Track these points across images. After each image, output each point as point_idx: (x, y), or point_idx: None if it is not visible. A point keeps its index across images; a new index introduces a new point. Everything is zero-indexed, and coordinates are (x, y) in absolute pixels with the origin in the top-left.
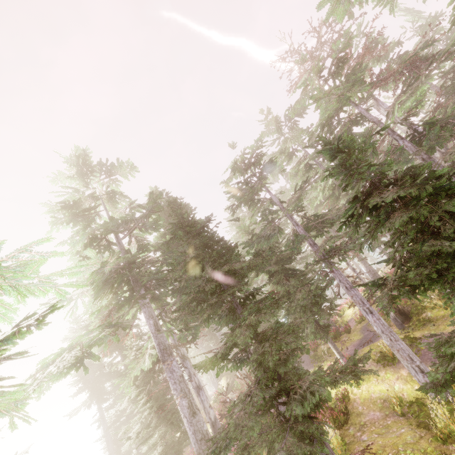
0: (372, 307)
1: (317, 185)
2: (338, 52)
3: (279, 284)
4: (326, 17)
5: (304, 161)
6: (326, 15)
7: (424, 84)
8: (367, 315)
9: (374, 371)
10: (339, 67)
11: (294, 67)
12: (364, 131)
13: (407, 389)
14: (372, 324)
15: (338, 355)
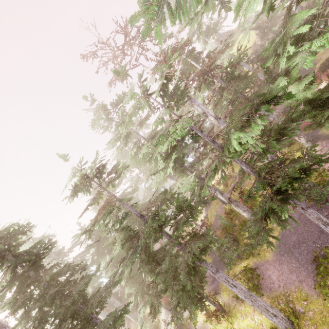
0: (233, 280)
1: (160, 174)
2: (163, 74)
3: (153, 272)
4: (143, 34)
5: (143, 151)
6: (142, 32)
7: (255, 122)
8: (233, 288)
9: (237, 306)
10: (164, 84)
11: (108, 61)
12: (212, 166)
13: (263, 319)
14: (237, 294)
15: (211, 304)
